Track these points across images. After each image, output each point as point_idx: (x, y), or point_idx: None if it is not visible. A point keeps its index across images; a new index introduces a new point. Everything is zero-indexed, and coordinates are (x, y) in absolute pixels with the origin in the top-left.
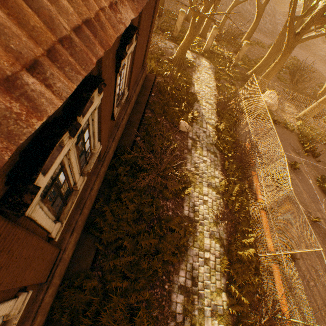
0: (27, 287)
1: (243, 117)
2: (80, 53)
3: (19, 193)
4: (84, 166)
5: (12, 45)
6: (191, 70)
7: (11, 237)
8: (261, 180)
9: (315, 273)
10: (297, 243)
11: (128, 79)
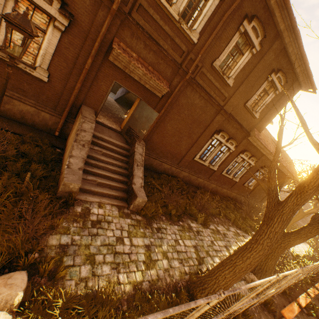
0: (214, 170)
1: None
2: (265, 144)
3: (242, 152)
4: (233, 176)
5: (262, 139)
6: None
7: (236, 154)
8: None
9: None
10: None
11: (255, 186)
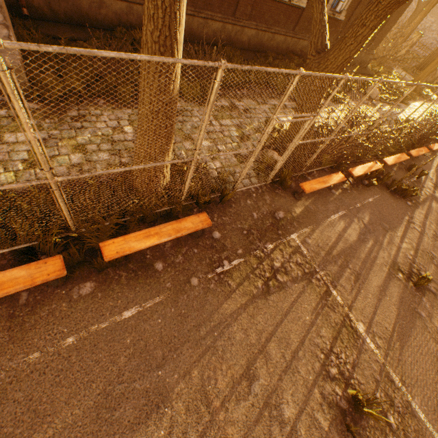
0: None
1: None
2: None
3: None
4: None
5: None
6: (423, 100)
7: None
8: (431, 169)
9: (432, 235)
10: (432, 213)
11: (351, 11)
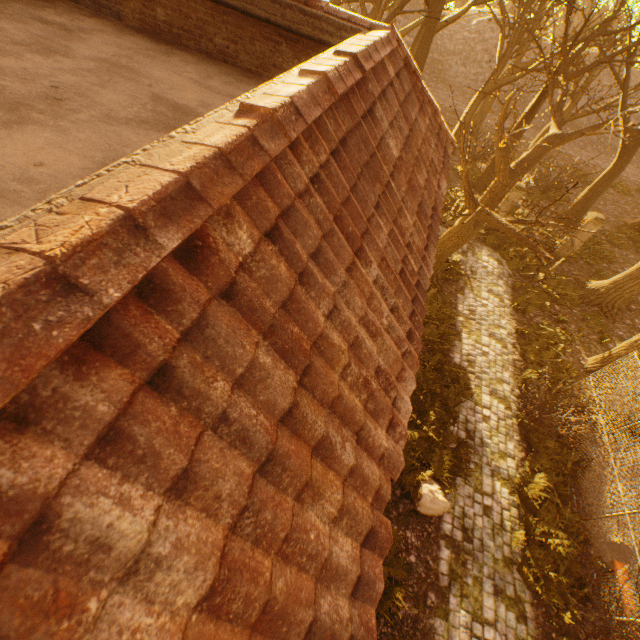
0: None
1: (593, 435)
2: None
3: None
4: None
5: None
6: (455, 287)
7: None
8: None
9: None
10: None
11: None
